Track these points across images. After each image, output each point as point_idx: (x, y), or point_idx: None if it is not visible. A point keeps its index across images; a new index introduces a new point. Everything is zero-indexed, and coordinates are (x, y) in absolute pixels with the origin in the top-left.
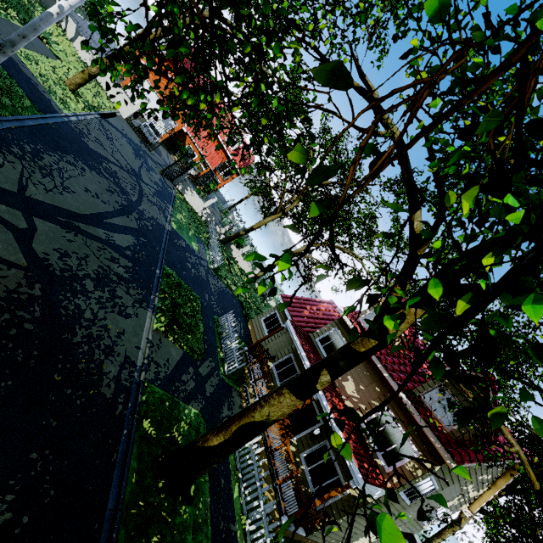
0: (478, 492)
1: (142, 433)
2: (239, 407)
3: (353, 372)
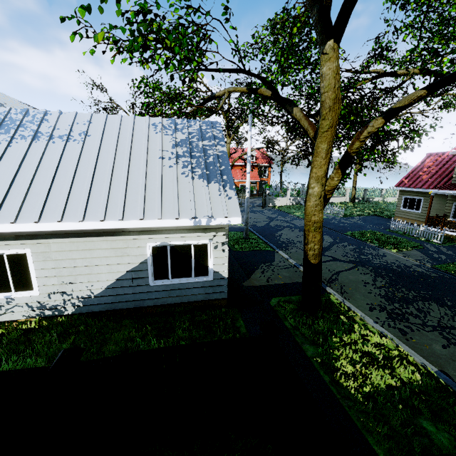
0: None
1: None
2: None
3: None
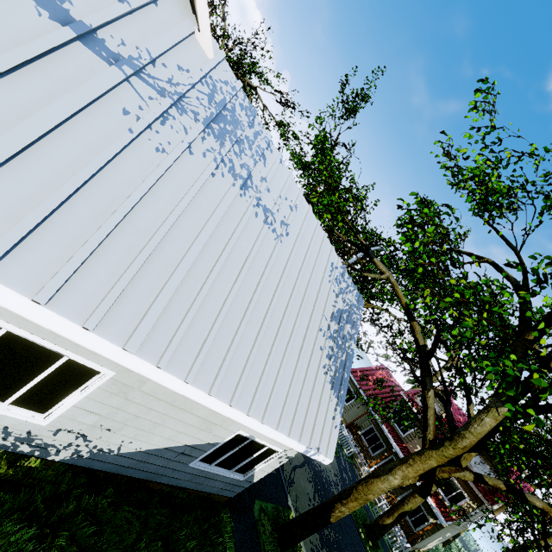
0: (499, 506)
1: (355, 521)
2: (359, 476)
3: (420, 442)
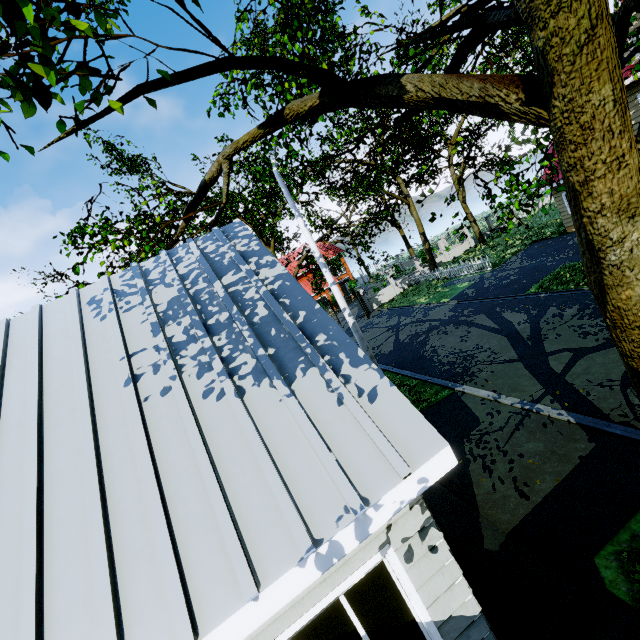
0: None
1: None
2: None
3: None
